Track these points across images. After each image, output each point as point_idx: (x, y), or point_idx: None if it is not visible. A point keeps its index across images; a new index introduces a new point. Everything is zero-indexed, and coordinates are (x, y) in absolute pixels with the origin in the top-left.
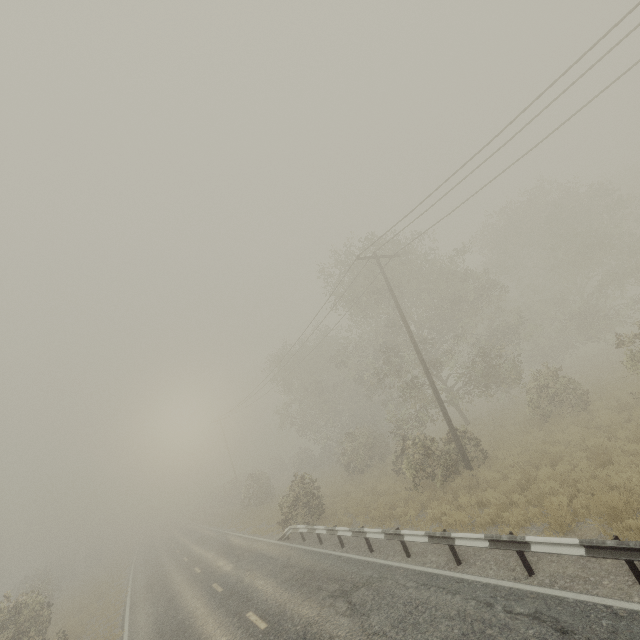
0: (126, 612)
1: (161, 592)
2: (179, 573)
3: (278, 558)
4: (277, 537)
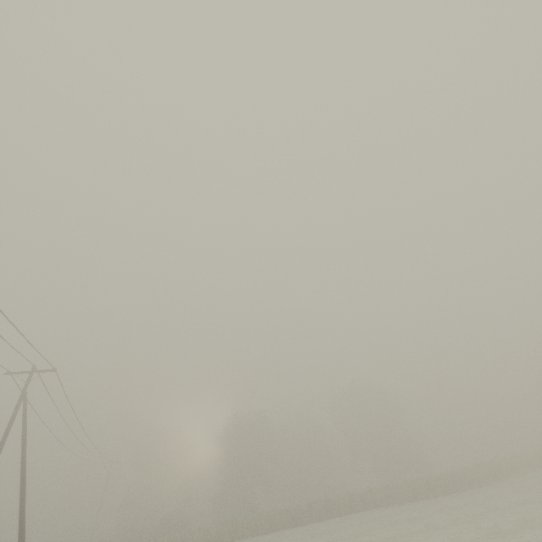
0: None
1: None
2: None
3: None
4: None
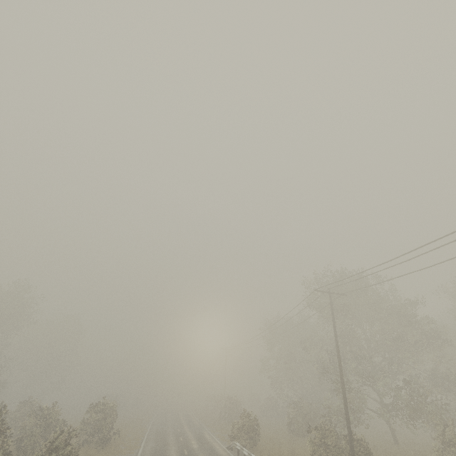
0: (144, 439)
1: (161, 439)
2: (172, 435)
3: (219, 455)
4: (227, 446)
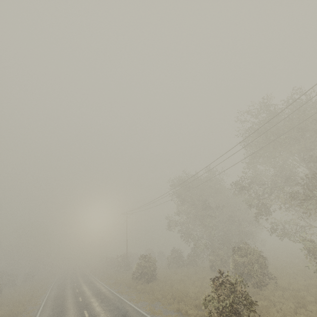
0: None
1: None
2: None
3: None
4: None
